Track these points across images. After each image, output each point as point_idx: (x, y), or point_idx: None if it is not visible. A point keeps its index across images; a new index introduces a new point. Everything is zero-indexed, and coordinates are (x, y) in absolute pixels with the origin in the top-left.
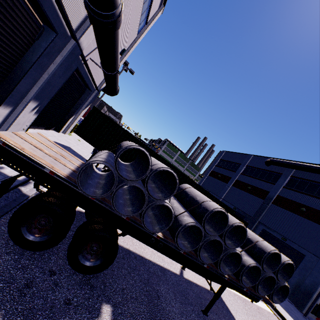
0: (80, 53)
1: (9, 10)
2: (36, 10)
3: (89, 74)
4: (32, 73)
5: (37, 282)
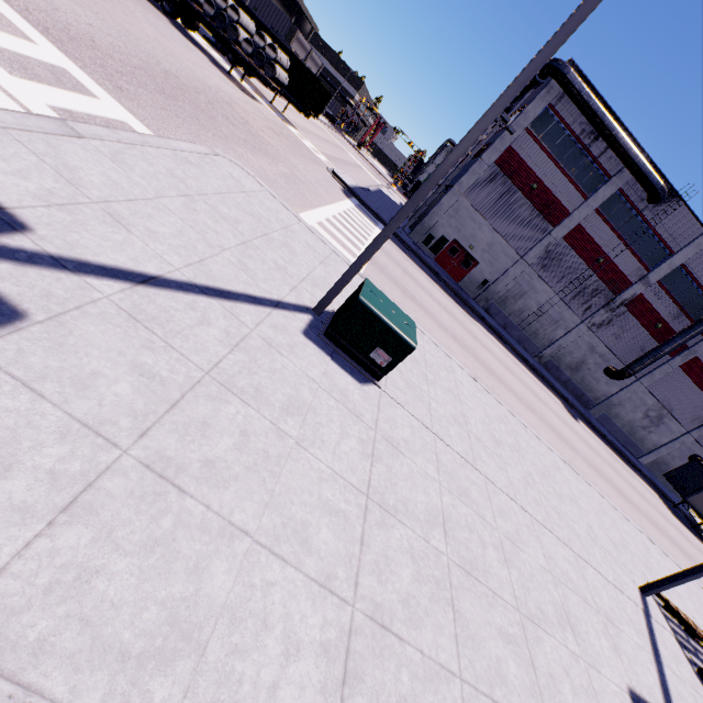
0: None
1: None
2: None
3: None
4: None
5: (149, 1)
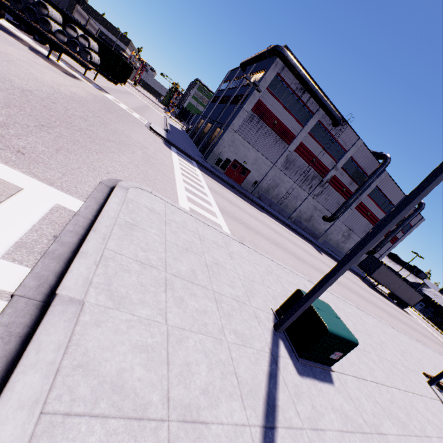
0: None
1: None
2: None
3: None
4: None
5: None
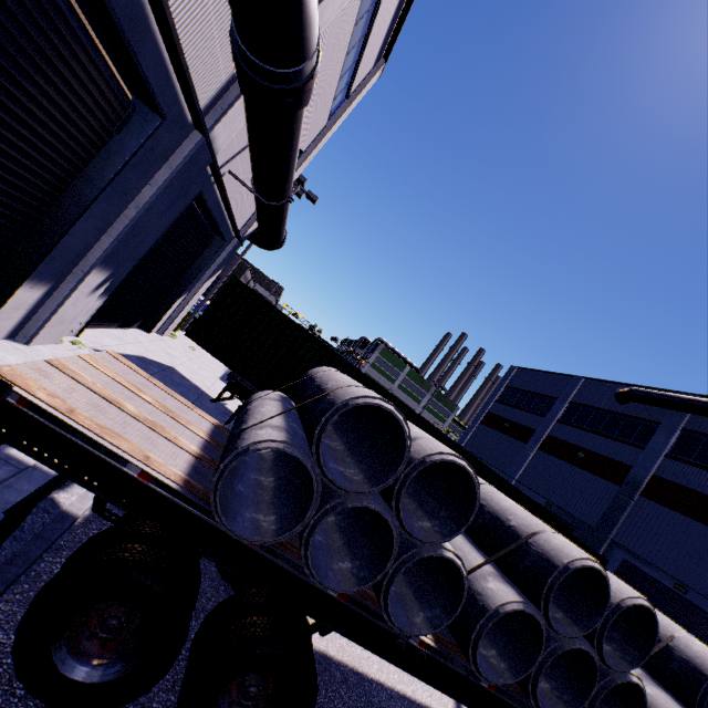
0: (210, 161)
1: (59, 66)
2: (120, 68)
3: (225, 206)
4: (101, 207)
5: None
